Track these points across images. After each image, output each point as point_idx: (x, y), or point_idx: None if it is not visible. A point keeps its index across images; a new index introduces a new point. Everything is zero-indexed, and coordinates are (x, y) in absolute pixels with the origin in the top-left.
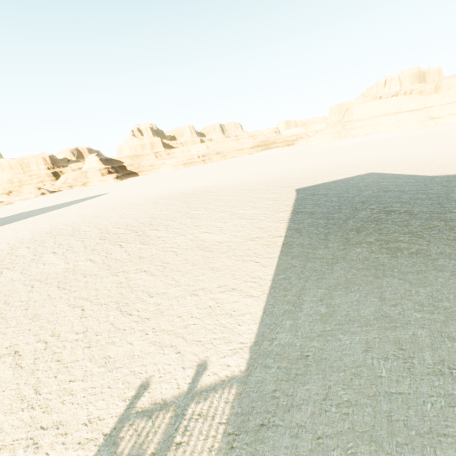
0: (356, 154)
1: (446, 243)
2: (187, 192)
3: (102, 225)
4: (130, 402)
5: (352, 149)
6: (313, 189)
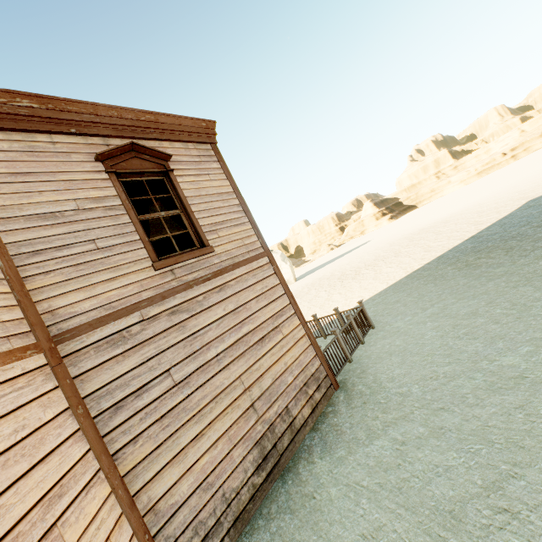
0: None
1: (514, 254)
2: (427, 226)
3: (345, 270)
4: None
5: None
6: None
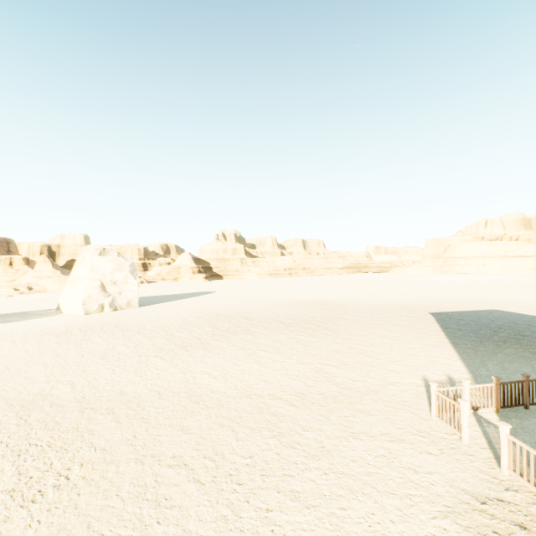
0: (470, 291)
1: None
2: (312, 301)
3: (265, 316)
4: (423, 380)
5: (462, 286)
6: (446, 314)
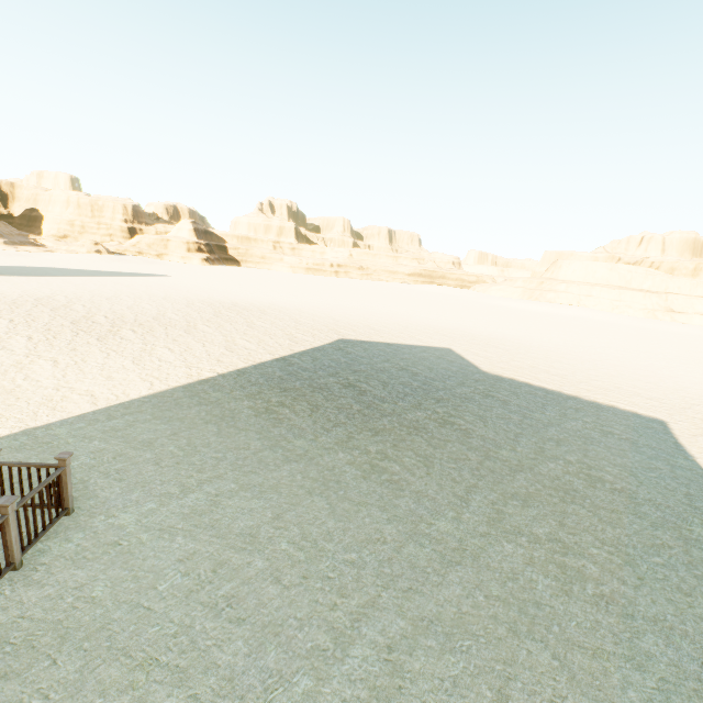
0: (499, 324)
1: (318, 421)
2: (243, 303)
3: (98, 309)
4: None
5: (511, 318)
6: (355, 344)
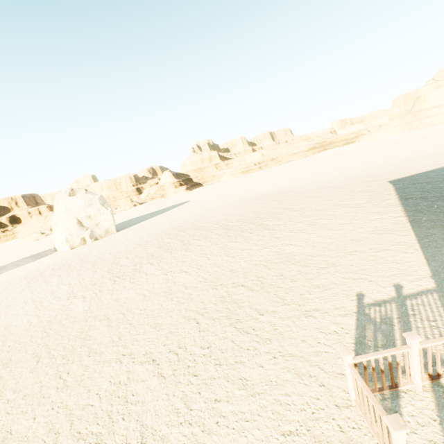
0: (442, 143)
1: None
2: (267, 193)
3: (214, 221)
4: (357, 301)
5: (433, 139)
6: (410, 179)
